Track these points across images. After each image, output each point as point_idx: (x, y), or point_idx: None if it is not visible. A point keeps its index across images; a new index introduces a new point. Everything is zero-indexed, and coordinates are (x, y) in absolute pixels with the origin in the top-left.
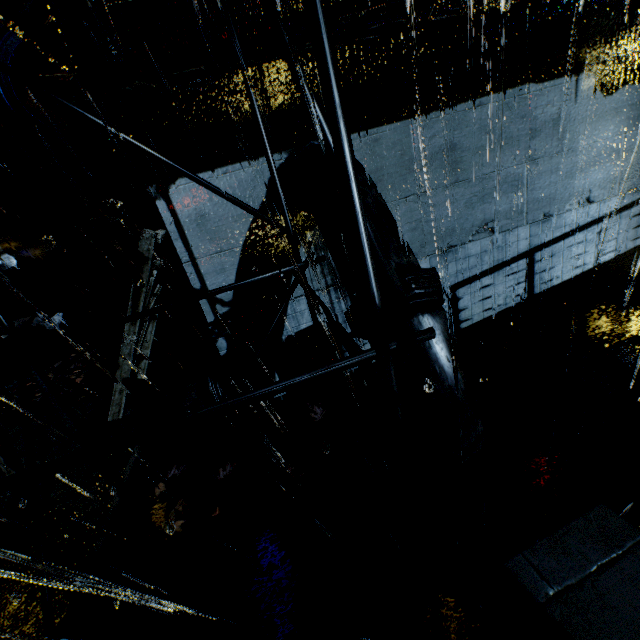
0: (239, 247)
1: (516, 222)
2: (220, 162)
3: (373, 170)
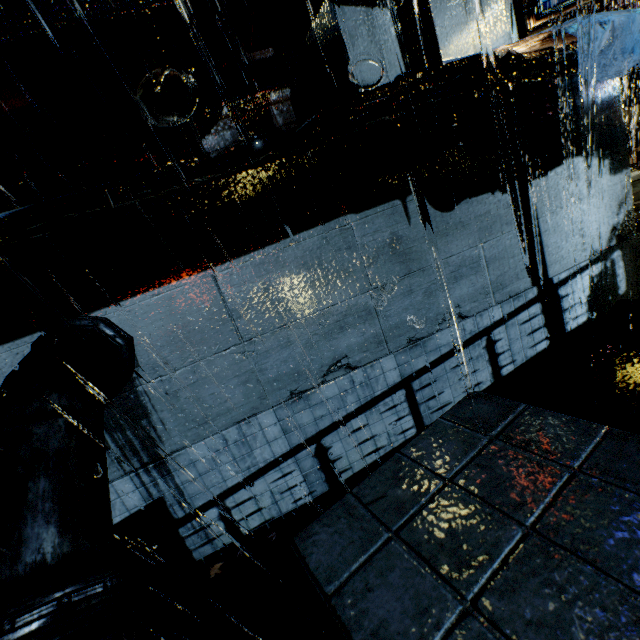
0: None
1: (377, 353)
2: None
3: (174, 328)
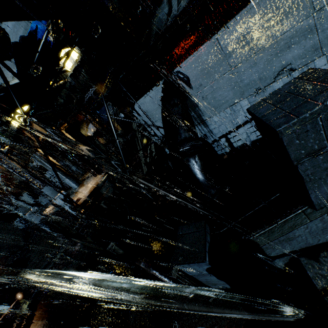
0: (160, 118)
1: (312, 57)
2: (144, 93)
3: (202, 69)
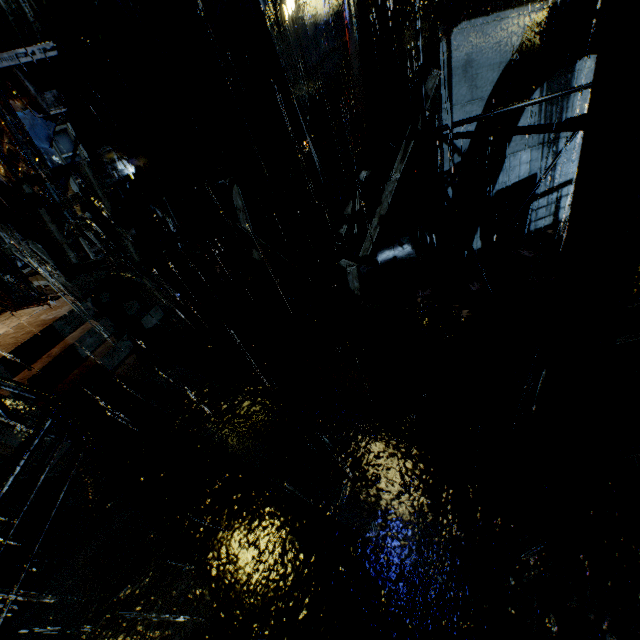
0: (485, 97)
1: None
2: (495, 8)
3: None
